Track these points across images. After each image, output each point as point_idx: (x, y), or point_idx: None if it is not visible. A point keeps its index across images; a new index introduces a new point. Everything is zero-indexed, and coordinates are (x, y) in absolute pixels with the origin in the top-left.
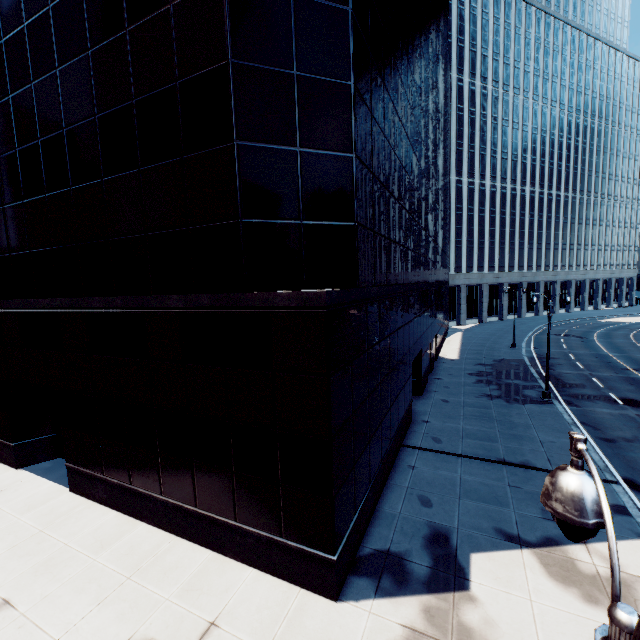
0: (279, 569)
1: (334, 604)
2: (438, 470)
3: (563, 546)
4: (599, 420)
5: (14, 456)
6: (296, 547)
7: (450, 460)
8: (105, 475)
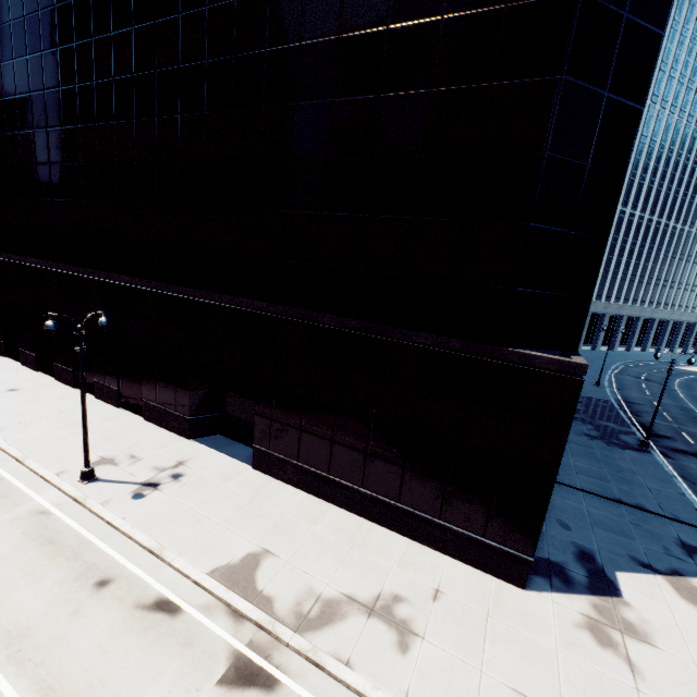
0: (473, 560)
1: (523, 591)
2: (565, 500)
3: (687, 577)
4: (696, 476)
5: (188, 428)
6: (497, 547)
7: (573, 492)
8: (299, 462)
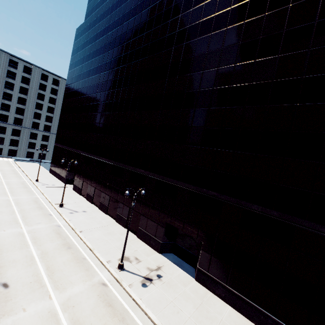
0: None
1: None
2: None
3: None
4: None
5: (160, 247)
6: None
7: None
8: (227, 285)
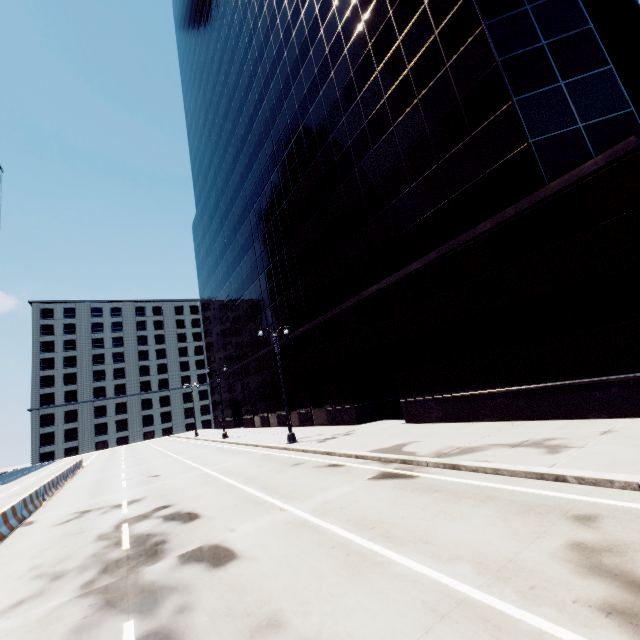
0: None
1: None
2: None
3: None
4: None
5: (355, 415)
6: None
7: None
8: (438, 395)
